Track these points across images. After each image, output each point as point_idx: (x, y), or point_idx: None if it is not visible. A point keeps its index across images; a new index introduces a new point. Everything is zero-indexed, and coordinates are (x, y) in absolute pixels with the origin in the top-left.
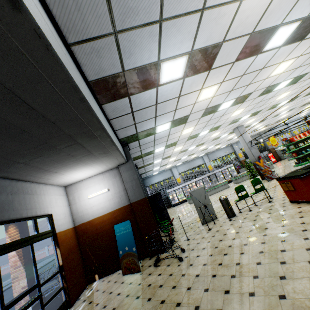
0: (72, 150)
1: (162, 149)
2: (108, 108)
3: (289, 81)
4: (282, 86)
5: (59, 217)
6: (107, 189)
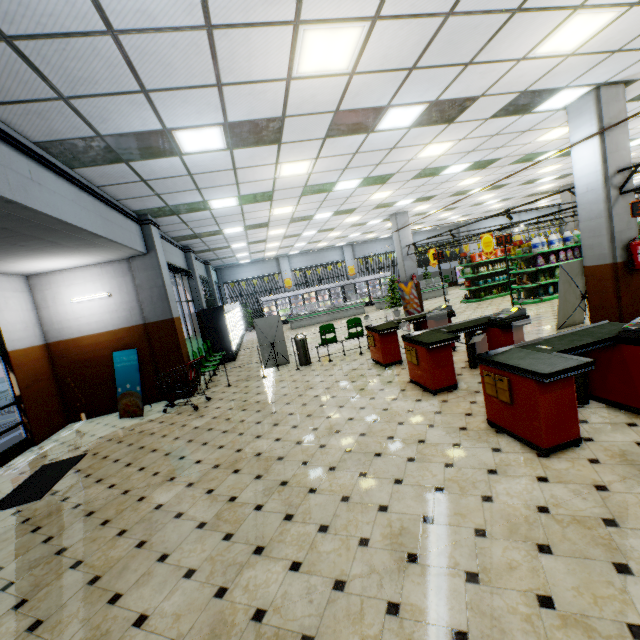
0: (18, 240)
1: (241, 231)
2: (89, 173)
3: (467, 165)
4: (457, 170)
5: (13, 327)
6: (108, 294)
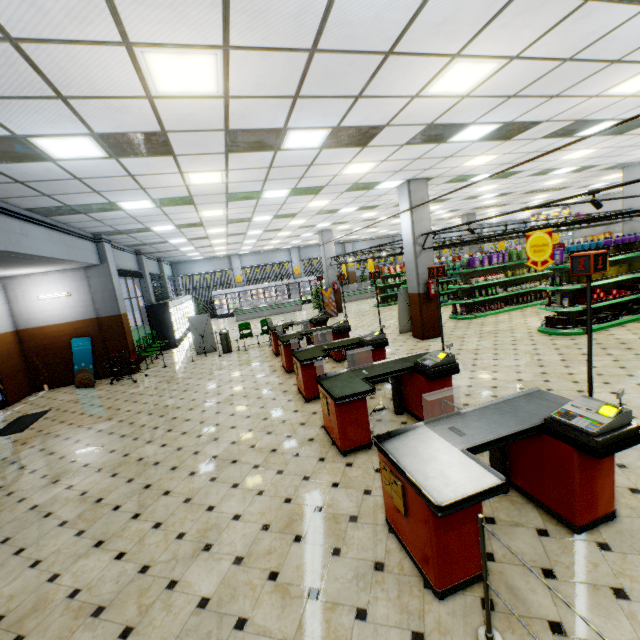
0: (6, 263)
1: (186, 241)
2: (58, 218)
3: (356, 208)
4: (350, 210)
5: None
6: (68, 294)
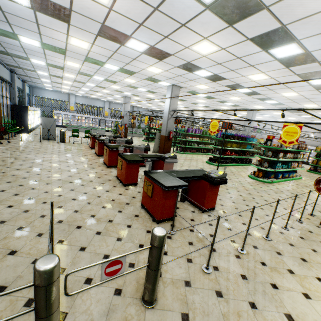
0: None
1: (47, 75)
2: None
3: (146, 90)
4: (143, 90)
5: None
6: None
